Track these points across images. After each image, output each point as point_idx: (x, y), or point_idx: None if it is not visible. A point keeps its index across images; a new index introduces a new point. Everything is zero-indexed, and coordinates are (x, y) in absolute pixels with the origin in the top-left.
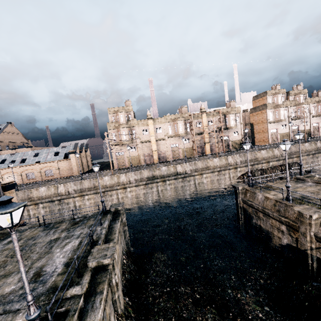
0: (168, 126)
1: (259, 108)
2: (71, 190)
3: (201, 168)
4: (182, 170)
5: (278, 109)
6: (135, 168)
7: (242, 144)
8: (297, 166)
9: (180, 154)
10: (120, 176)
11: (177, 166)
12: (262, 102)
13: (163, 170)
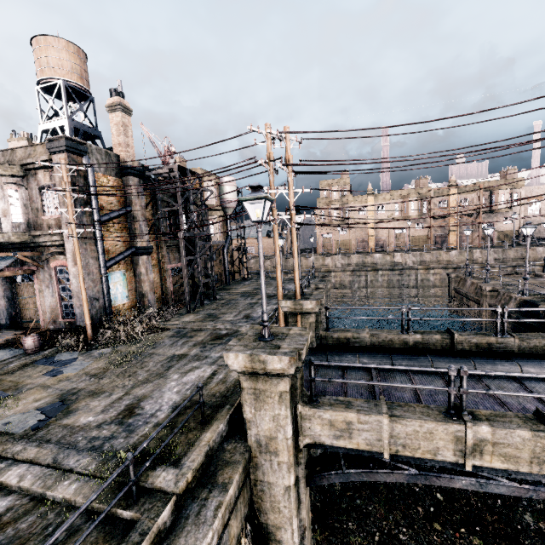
0: (395, 205)
1: None
2: None
3: (429, 262)
4: (402, 260)
5: None
6: (343, 254)
7: (518, 237)
8: None
9: (407, 244)
10: (326, 259)
11: (396, 255)
12: None
13: (376, 257)
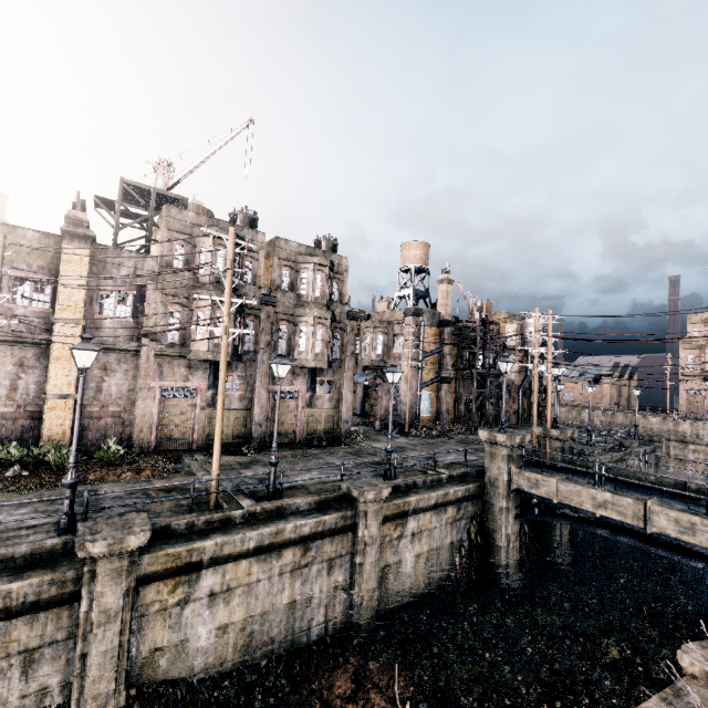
0: None
1: None
2: (597, 420)
3: None
4: None
5: None
6: None
7: None
8: None
9: None
10: (680, 423)
11: None
12: None
13: None
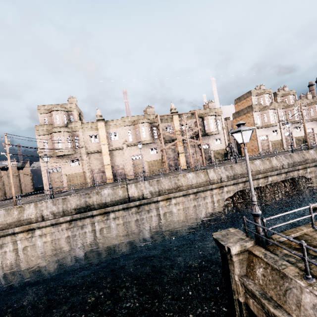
0: (128, 131)
1: (243, 111)
2: None
3: (169, 189)
4: (137, 193)
5: (266, 111)
6: (69, 192)
7: (227, 154)
8: (305, 181)
9: (145, 169)
10: (25, 208)
11: (130, 186)
12: (246, 104)
13: (105, 194)
